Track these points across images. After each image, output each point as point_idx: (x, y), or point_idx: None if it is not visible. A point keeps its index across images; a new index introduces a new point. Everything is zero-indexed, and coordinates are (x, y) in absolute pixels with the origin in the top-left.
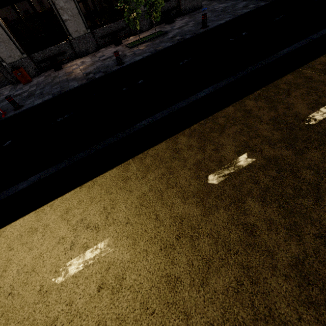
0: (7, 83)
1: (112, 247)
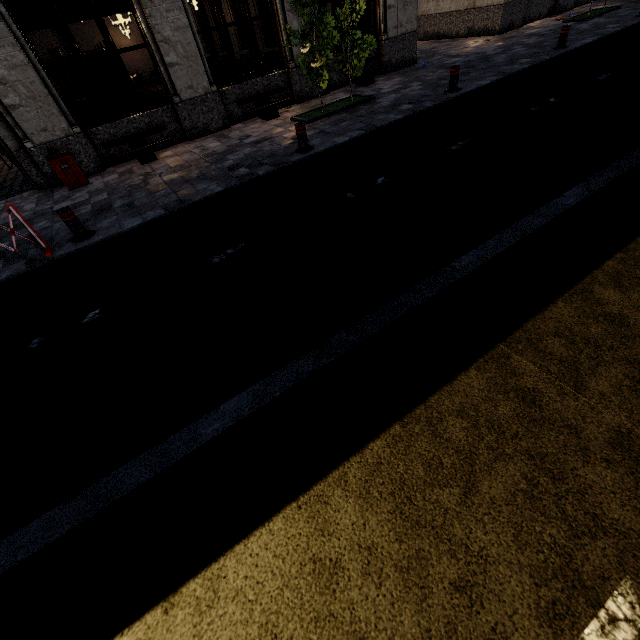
0: (21, 187)
1: None
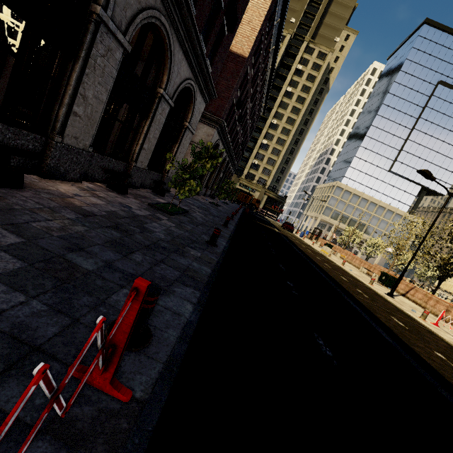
0: None
1: None
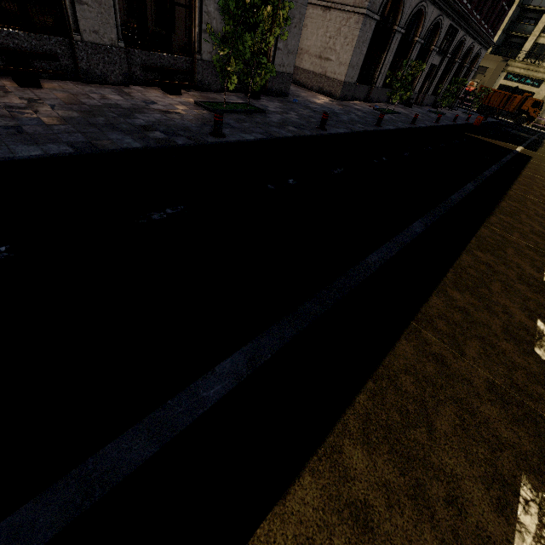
0: None
1: (544, 490)
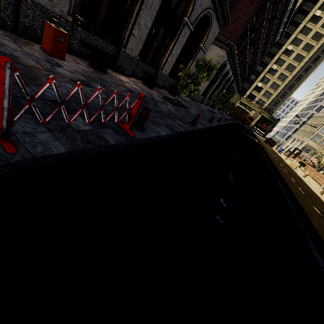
0: None
1: None
